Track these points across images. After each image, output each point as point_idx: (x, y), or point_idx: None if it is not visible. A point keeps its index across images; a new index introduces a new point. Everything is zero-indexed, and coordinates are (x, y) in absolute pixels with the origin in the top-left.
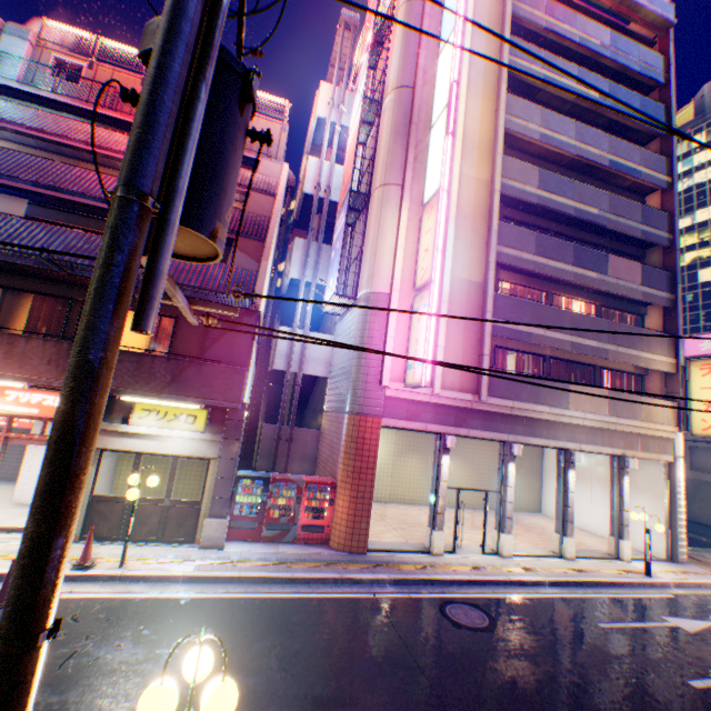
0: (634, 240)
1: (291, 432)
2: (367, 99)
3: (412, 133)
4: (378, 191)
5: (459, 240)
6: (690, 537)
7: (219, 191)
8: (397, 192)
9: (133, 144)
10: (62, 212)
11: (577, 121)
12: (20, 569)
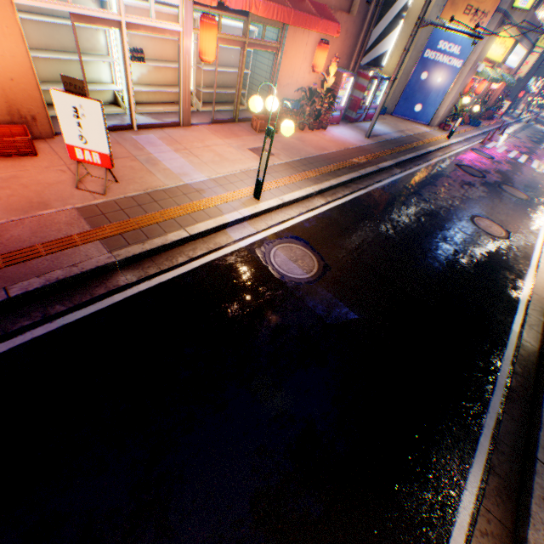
0: None
1: None
2: None
3: None
4: None
5: None
6: None
7: None
8: None
9: None
10: None
11: None
12: None
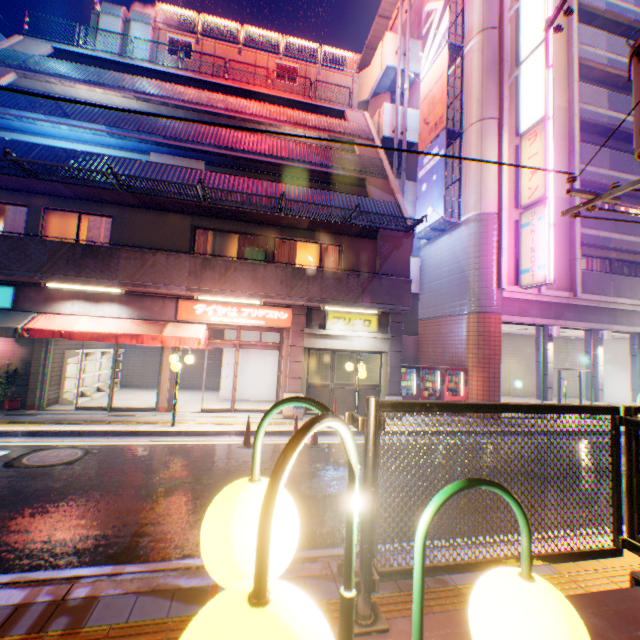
0: None
1: None
2: (451, 44)
3: (504, 71)
4: (474, 126)
5: None
6: None
7: None
8: (494, 125)
9: None
10: (229, 170)
11: None
12: None
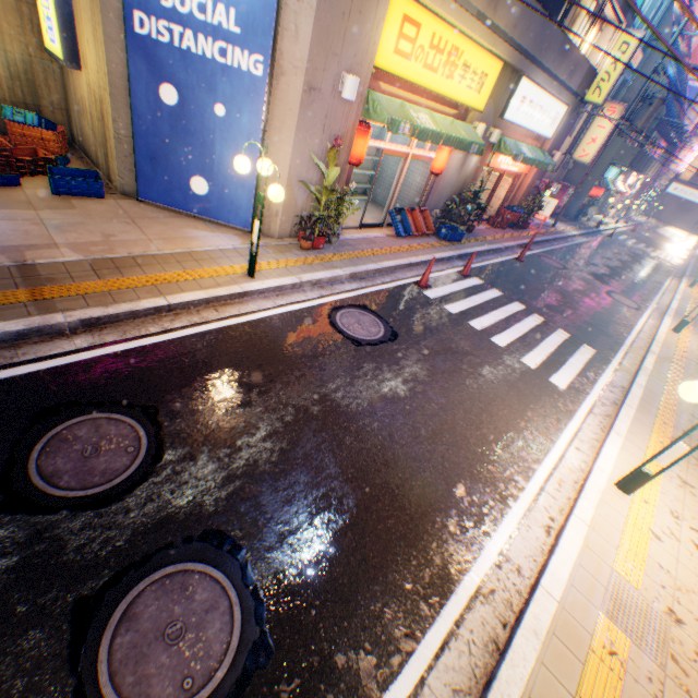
0: None
1: None
2: None
3: None
4: None
5: None
6: None
7: None
8: None
9: None
10: None
11: None
12: None
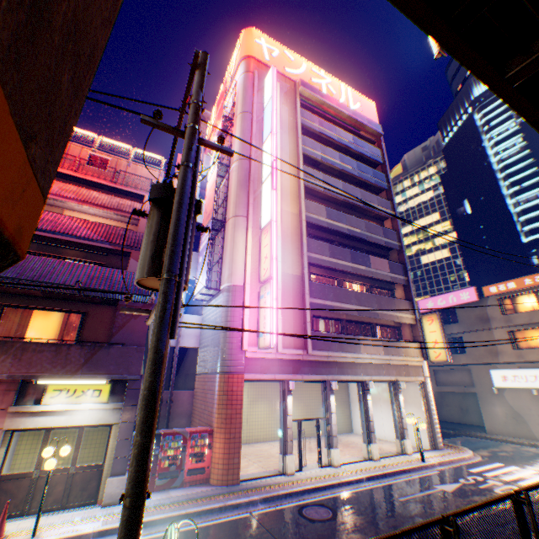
0: (382, 246)
1: (171, 394)
2: (220, 163)
3: (251, 186)
4: (231, 219)
5: (284, 249)
6: (444, 431)
7: (189, 260)
8: (244, 221)
9: (171, 254)
10: None
11: (342, 180)
12: (137, 461)
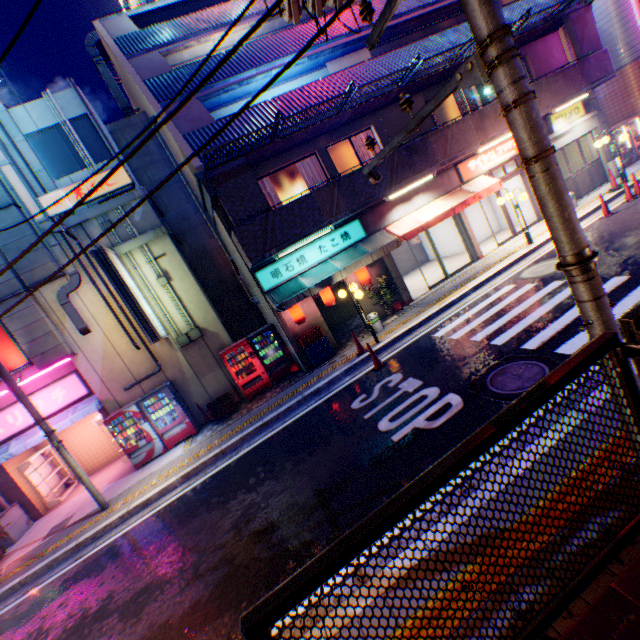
0: None
1: None
2: None
3: None
4: None
5: None
6: None
7: None
8: None
9: None
10: (386, 46)
11: None
12: None
